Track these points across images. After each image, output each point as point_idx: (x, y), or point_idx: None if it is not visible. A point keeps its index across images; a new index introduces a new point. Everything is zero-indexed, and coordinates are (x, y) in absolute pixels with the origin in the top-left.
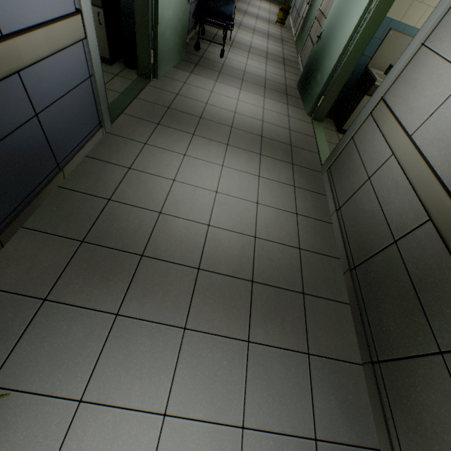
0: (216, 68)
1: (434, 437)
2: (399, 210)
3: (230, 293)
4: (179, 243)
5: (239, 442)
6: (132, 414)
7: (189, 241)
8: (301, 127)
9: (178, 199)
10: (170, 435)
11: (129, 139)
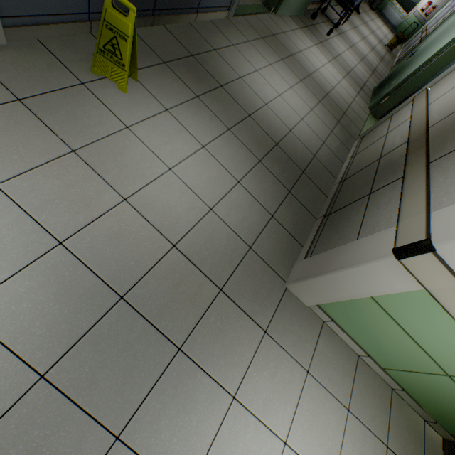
0: (320, 38)
1: (341, 227)
2: (394, 143)
3: (261, 138)
4: (244, 98)
5: (234, 184)
6: (189, 134)
7: (250, 101)
8: (358, 111)
9: (255, 80)
10: (202, 154)
11: (240, 32)
